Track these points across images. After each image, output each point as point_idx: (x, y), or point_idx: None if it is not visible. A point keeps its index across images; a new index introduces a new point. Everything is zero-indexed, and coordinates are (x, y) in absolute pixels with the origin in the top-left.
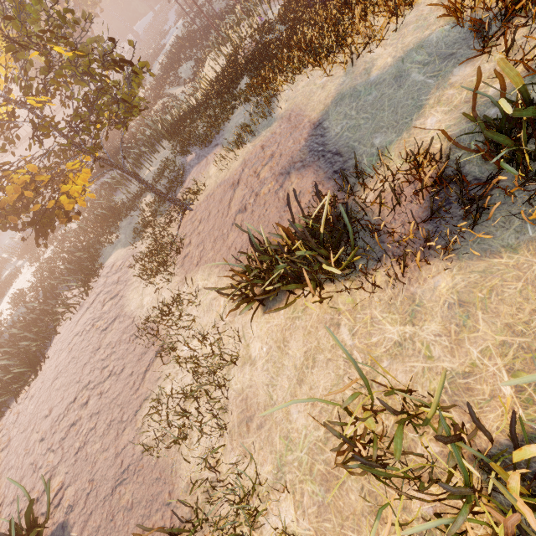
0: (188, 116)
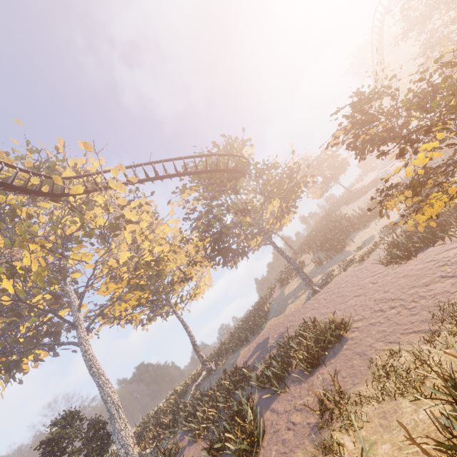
0: None
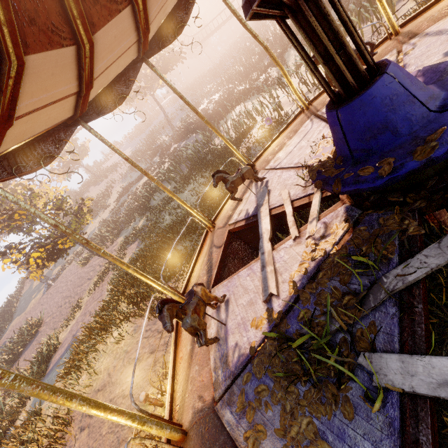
0: (190, 173)
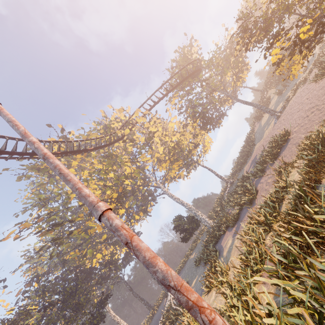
0: None
